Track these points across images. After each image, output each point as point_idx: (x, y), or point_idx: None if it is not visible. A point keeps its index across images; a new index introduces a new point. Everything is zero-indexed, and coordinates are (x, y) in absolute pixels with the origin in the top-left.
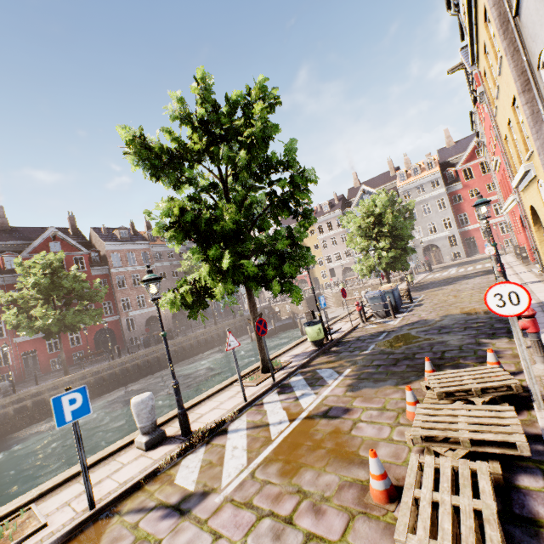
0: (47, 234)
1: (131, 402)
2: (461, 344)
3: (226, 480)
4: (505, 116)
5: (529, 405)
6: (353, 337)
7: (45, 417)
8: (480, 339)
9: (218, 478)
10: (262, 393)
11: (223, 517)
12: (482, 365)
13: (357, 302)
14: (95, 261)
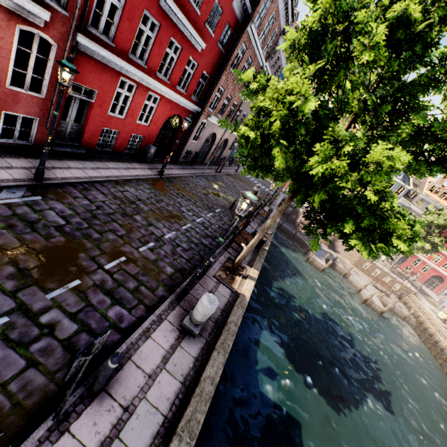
0: None
1: None
2: None
3: None
4: None
5: None
6: None
7: None
8: None
9: None
10: None
11: None
12: None
13: None
14: None
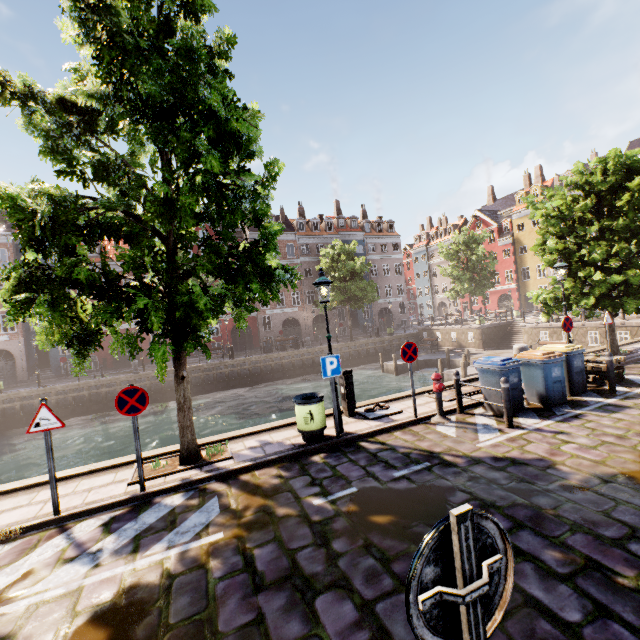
0: None
1: None
2: None
3: None
4: None
5: None
6: (382, 442)
7: (160, 400)
8: None
9: None
10: (98, 508)
11: None
12: None
13: (435, 374)
14: None
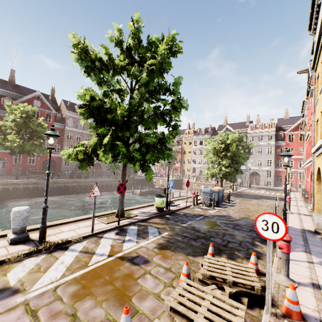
0: (34, 94)
1: (12, 209)
2: (242, 240)
3: (37, 286)
4: (321, 106)
5: (263, 304)
6: (183, 212)
7: None
8: (255, 241)
9: (33, 282)
10: (106, 230)
11: (11, 316)
12: (247, 261)
13: (194, 192)
14: (58, 119)
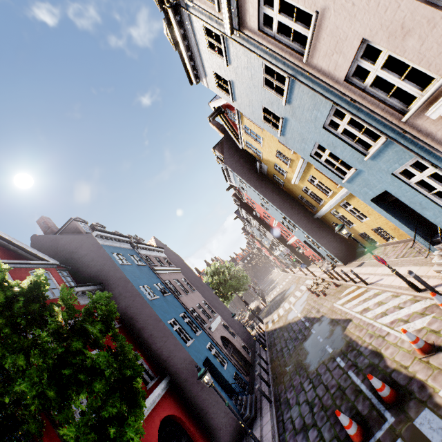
0: None
1: None
2: None
3: None
4: None
5: None
6: None
7: None
8: None
9: None
10: None
11: None
12: None
13: None
14: None
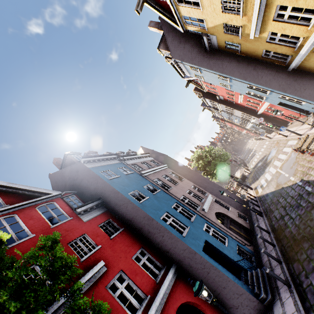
0: None
1: None
2: None
3: None
4: None
5: None
6: None
7: None
8: None
9: None
10: None
11: None
12: None
13: None
14: None
